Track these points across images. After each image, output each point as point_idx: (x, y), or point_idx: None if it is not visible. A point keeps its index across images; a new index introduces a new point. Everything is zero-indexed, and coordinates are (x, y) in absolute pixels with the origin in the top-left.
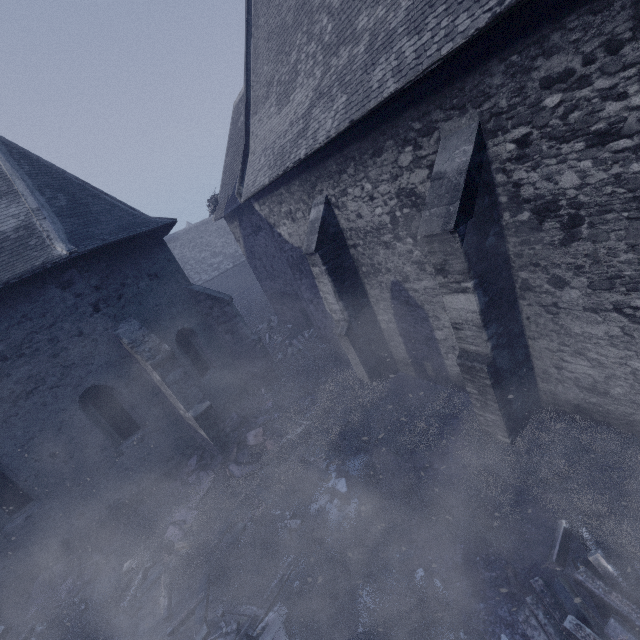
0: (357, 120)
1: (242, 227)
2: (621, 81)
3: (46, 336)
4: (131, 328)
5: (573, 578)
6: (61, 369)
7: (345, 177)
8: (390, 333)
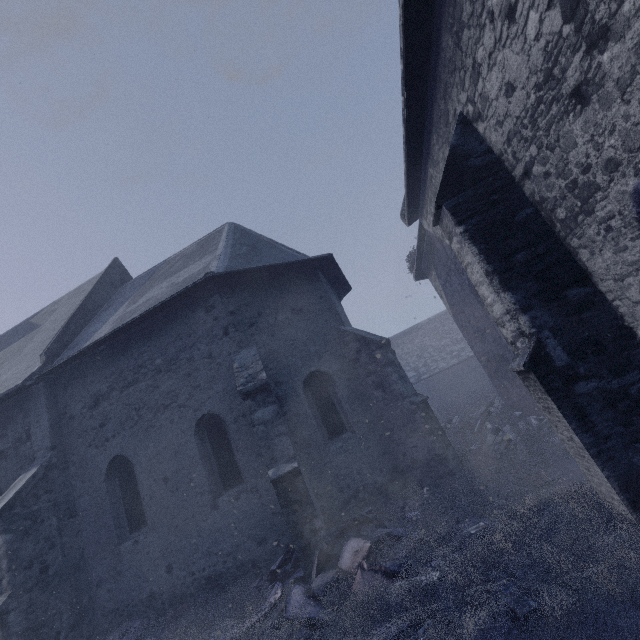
0: None
1: (438, 275)
2: None
3: (187, 355)
4: (248, 354)
5: None
6: (190, 389)
7: (465, 37)
8: None
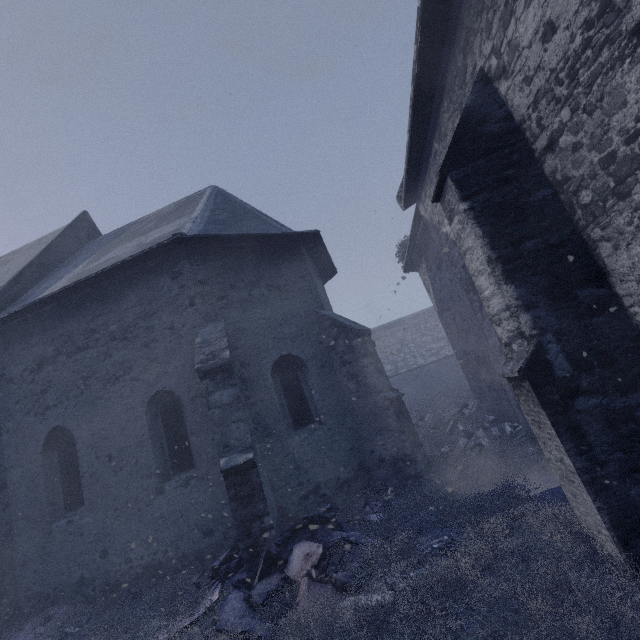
0: None
1: (428, 268)
2: None
3: (147, 323)
4: (213, 329)
5: None
6: (146, 361)
7: None
8: None
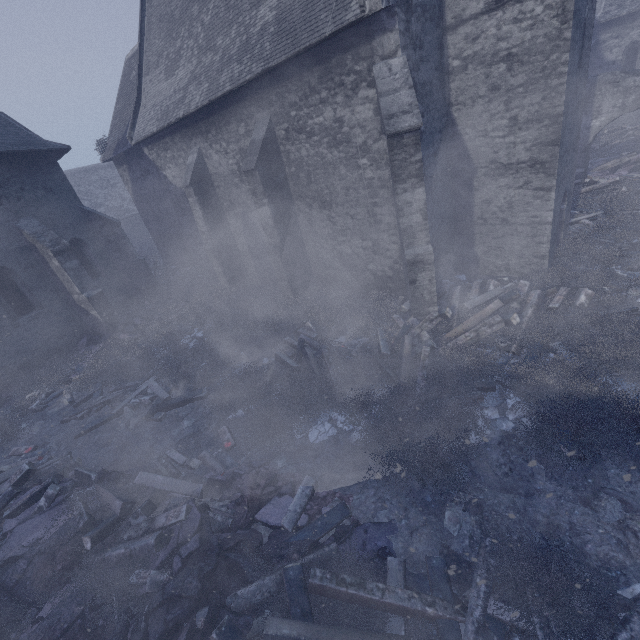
0: (213, 101)
1: (131, 170)
2: (311, 112)
3: None
4: (31, 224)
5: (297, 333)
6: None
7: (211, 136)
8: (244, 253)
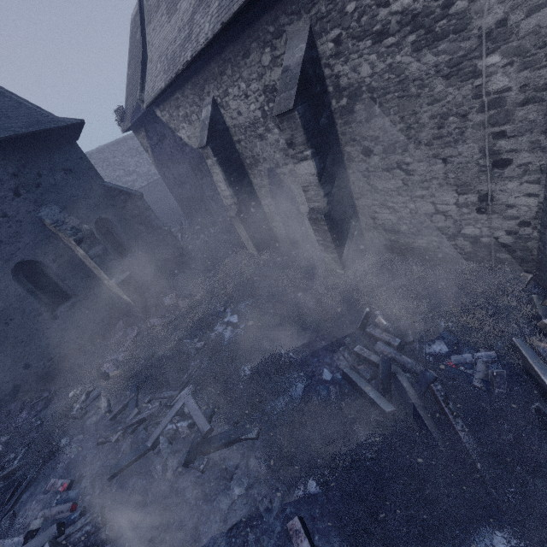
0: (226, 22)
1: (149, 137)
2: None
3: None
4: (52, 212)
5: (365, 332)
6: None
7: (225, 78)
8: (271, 215)
